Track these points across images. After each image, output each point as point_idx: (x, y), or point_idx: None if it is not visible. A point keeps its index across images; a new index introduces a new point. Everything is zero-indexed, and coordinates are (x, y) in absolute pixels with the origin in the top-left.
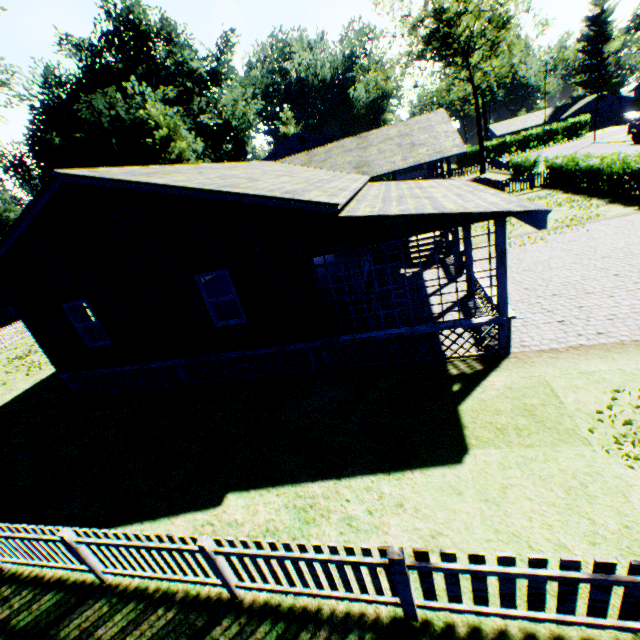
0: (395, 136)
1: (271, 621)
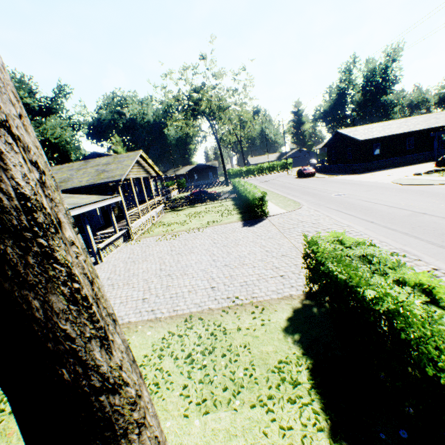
0: (103, 163)
1: None
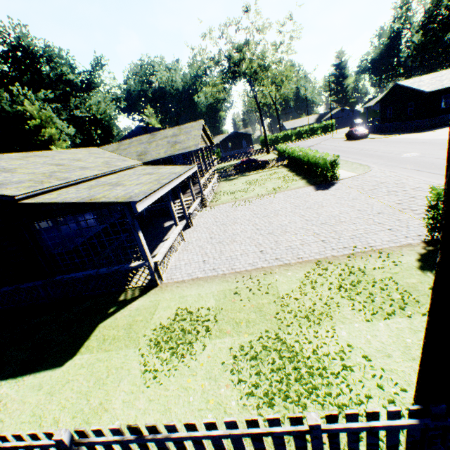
0: (170, 135)
1: None
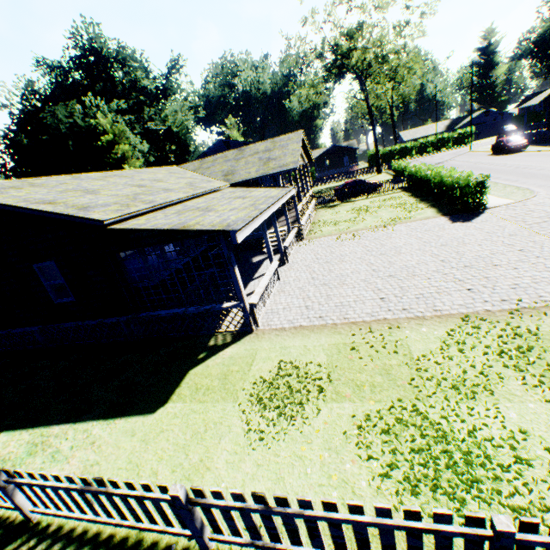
0: (262, 151)
1: None
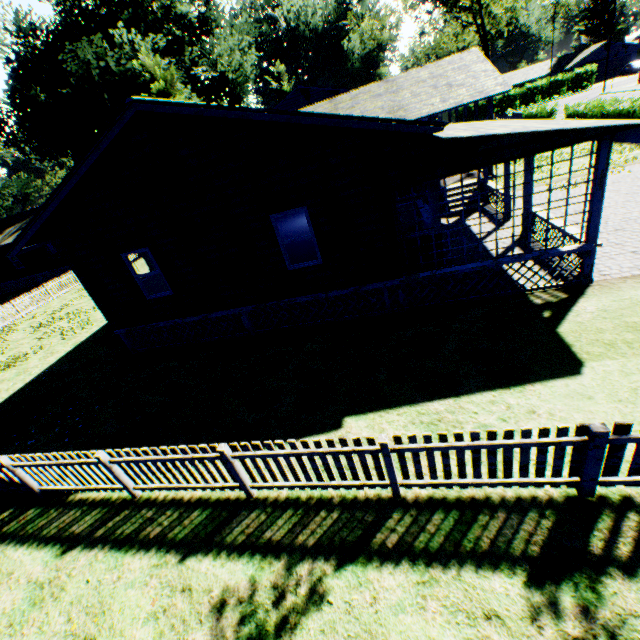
0: (427, 78)
1: (443, 510)
